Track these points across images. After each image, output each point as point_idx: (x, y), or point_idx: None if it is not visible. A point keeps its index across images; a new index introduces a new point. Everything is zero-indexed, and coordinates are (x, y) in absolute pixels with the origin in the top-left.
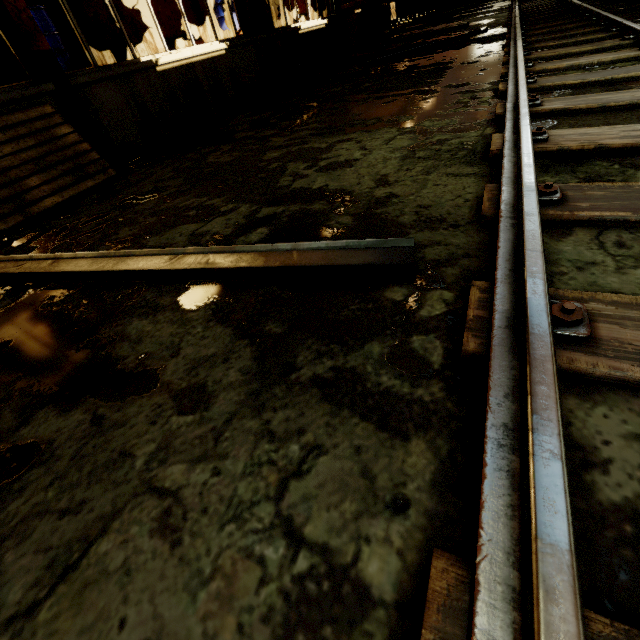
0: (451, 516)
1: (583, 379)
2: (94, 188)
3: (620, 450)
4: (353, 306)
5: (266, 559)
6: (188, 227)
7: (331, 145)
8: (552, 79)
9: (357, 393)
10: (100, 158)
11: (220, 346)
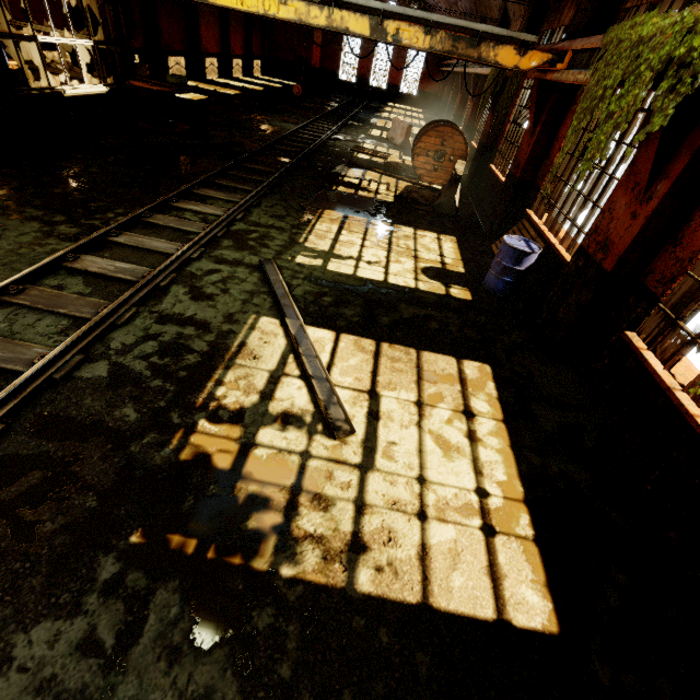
0: None
1: None
2: None
3: None
4: None
5: None
6: None
7: None
8: (159, 218)
9: None
10: None
11: None
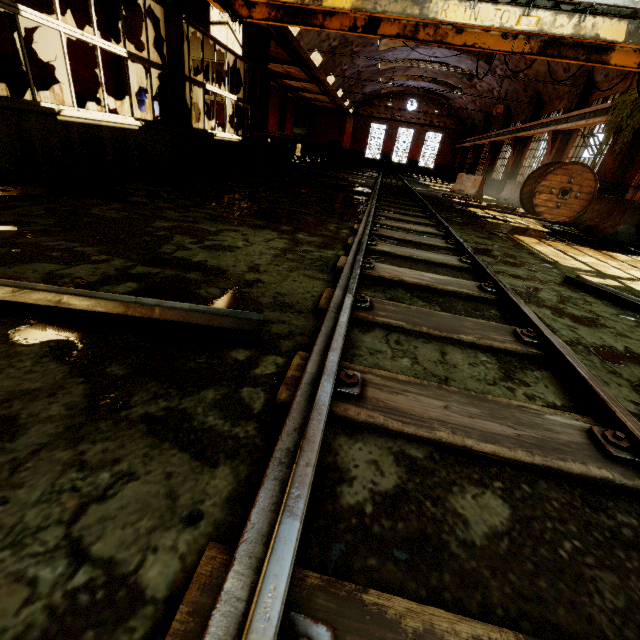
0: (235, 523)
1: (353, 424)
2: None
3: (363, 471)
4: (200, 360)
5: (39, 580)
6: (46, 266)
7: (220, 231)
8: (387, 231)
9: (182, 429)
10: None
11: (49, 381)
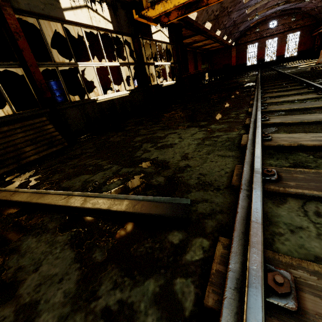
0: None
1: None
2: (56, 151)
3: None
4: (147, 244)
5: None
6: (85, 176)
7: (166, 135)
8: (274, 107)
9: None
10: (62, 138)
11: (62, 267)
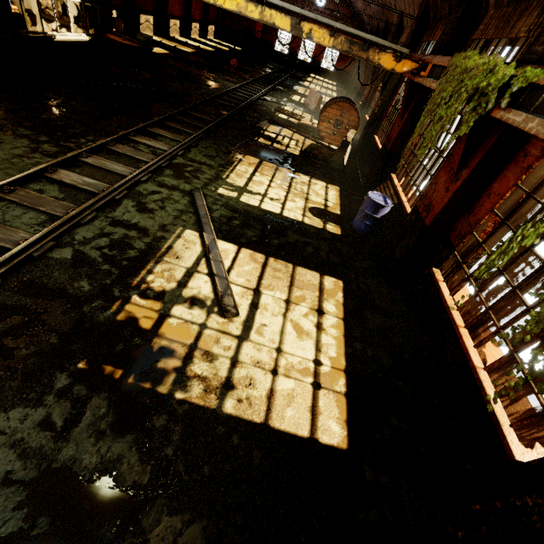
0: None
1: None
2: None
3: None
4: None
5: None
6: None
7: None
8: (120, 147)
9: None
10: None
11: None
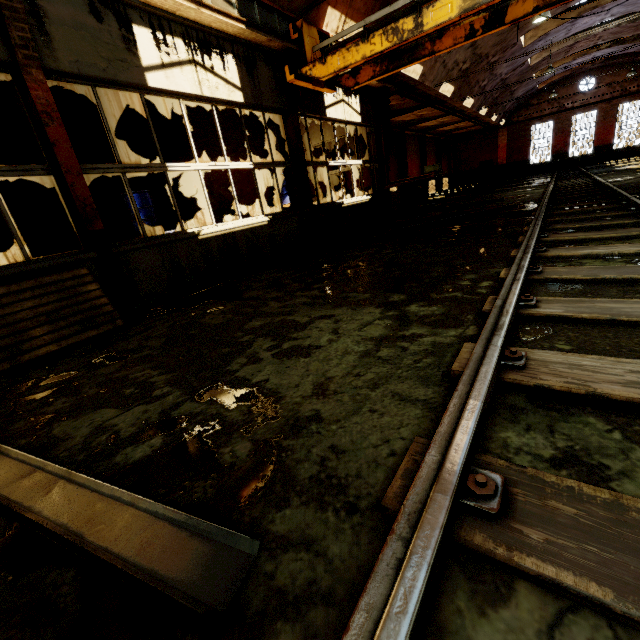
0: None
1: None
2: (98, 336)
3: None
4: None
5: None
6: (106, 413)
7: (310, 321)
8: (560, 270)
9: None
10: (114, 310)
11: None
